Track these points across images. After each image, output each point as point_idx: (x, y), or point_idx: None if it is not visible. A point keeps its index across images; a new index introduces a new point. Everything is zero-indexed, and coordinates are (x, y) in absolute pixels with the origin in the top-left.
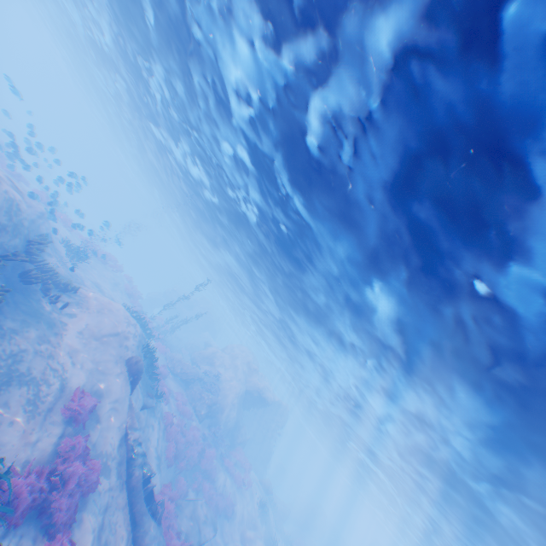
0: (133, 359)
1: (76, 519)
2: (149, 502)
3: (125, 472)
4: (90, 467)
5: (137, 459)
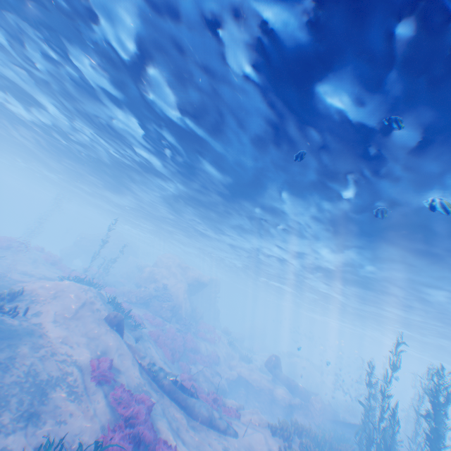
0: (110, 315)
1: (155, 431)
2: (182, 390)
3: (157, 385)
4: (141, 399)
5: (160, 373)
